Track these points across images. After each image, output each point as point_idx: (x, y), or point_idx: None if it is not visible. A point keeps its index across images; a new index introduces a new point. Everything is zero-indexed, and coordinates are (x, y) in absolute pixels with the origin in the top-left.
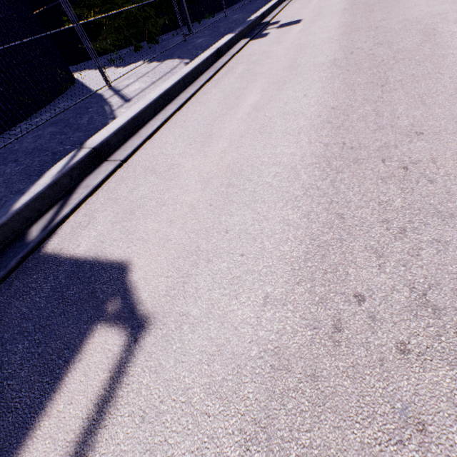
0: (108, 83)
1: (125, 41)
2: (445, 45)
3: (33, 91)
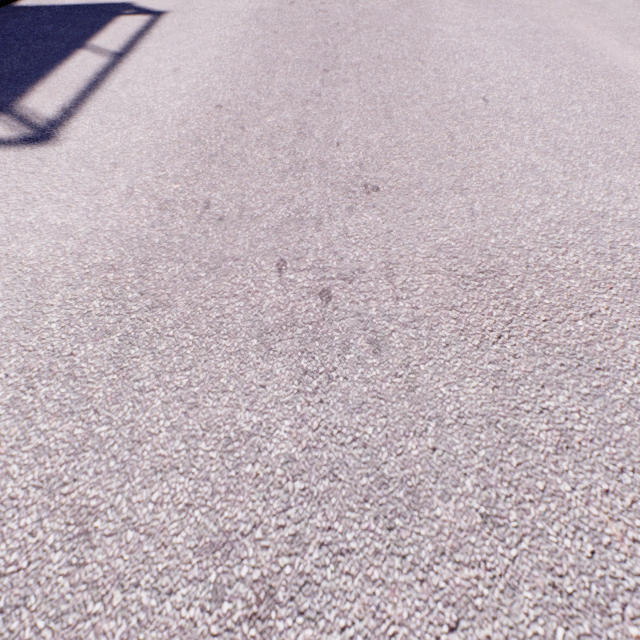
0: None
1: None
2: None
3: None
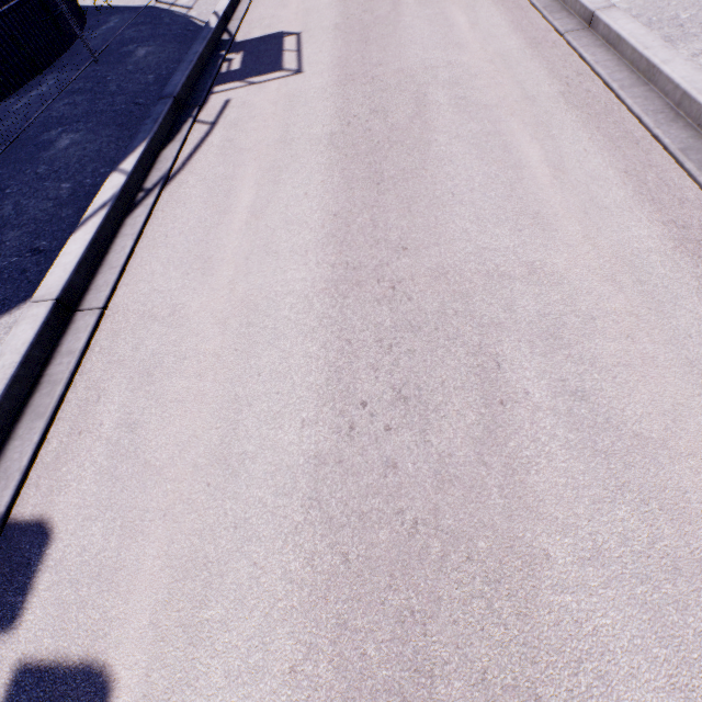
0: None
1: None
2: None
3: (75, 5)
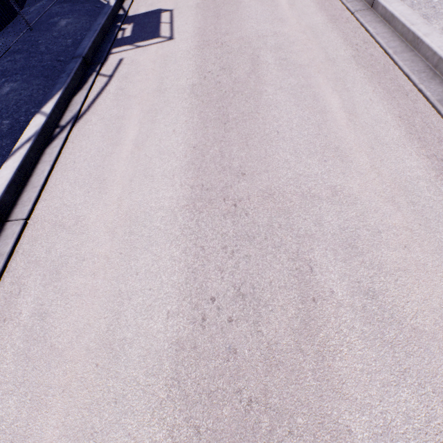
0: None
1: None
2: None
3: None
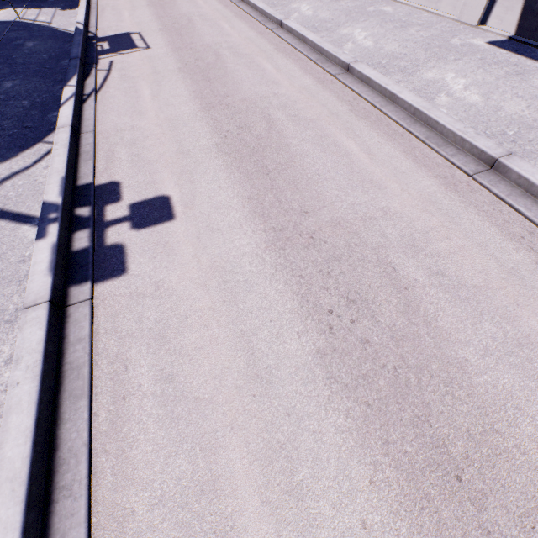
0: (18, 16)
1: None
2: (177, 1)
3: None
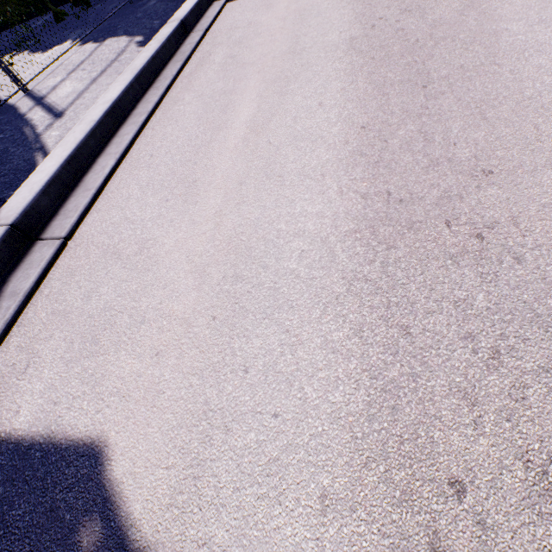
0: (21, 86)
1: (36, 6)
2: (495, 14)
3: None
